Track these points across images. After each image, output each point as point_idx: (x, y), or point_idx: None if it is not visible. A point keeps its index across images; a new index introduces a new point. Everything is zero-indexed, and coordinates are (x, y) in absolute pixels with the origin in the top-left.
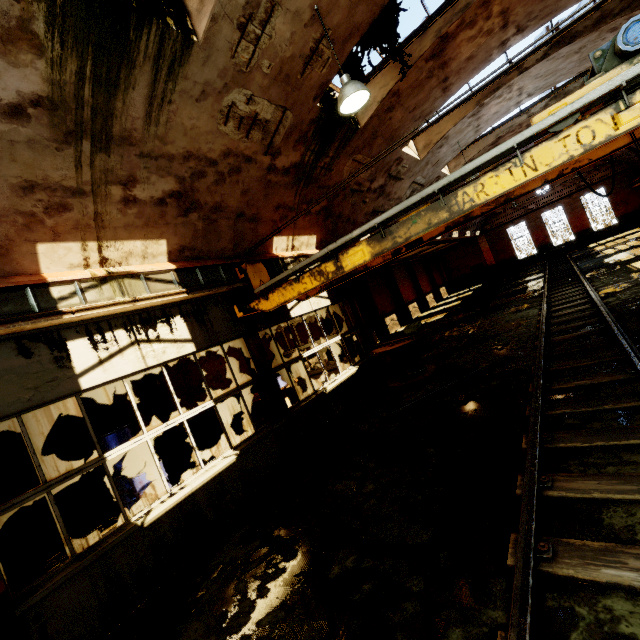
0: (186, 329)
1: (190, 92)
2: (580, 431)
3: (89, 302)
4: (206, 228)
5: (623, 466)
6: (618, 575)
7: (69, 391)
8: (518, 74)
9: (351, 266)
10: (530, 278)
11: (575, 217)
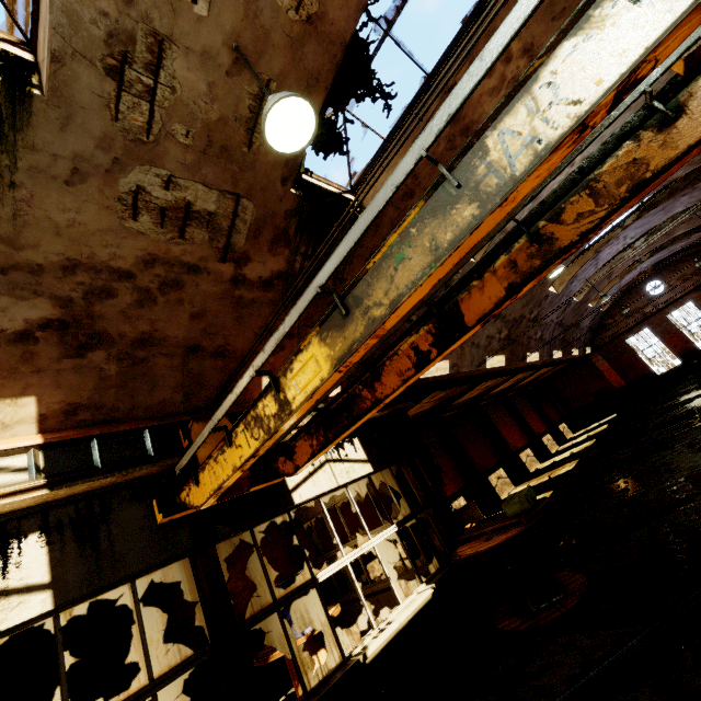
0: (44, 560)
1: (50, 171)
2: None
3: None
4: (125, 372)
5: None
6: None
7: None
8: None
9: (301, 396)
10: (690, 396)
11: None
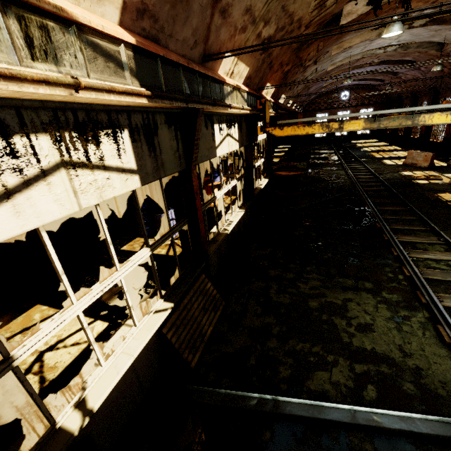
0: (237, 133)
1: None
2: (398, 224)
3: (230, 102)
4: (260, 66)
5: (416, 234)
6: (428, 256)
7: (214, 156)
8: (408, 28)
9: (348, 129)
10: (326, 151)
11: None
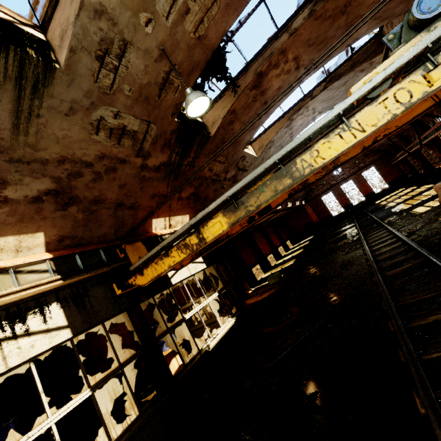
0: (62, 315)
1: (58, 108)
2: None
3: None
4: (86, 218)
5: None
6: None
7: None
8: (311, 99)
9: (212, 237)
10: (345, 227)
11: (362, 186)
